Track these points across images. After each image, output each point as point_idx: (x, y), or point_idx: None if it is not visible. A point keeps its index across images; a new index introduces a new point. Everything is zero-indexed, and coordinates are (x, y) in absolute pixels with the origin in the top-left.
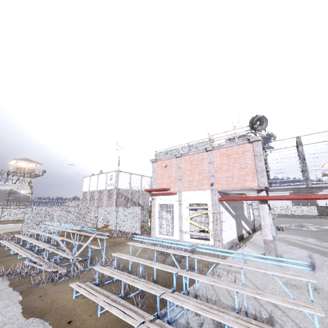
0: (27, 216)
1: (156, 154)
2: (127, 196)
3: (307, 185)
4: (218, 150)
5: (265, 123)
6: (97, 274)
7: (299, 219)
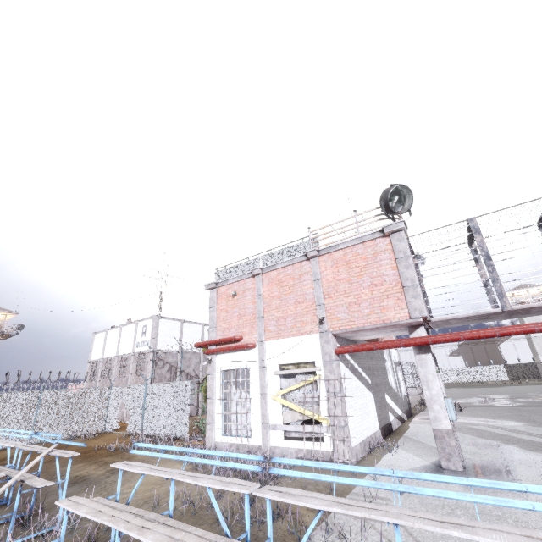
0: None
1: (216, 274)
2: (175, 364)
3: (502, 307)
4: (328, 255)
5: (408, 200)
6: None
7: (482, 388)
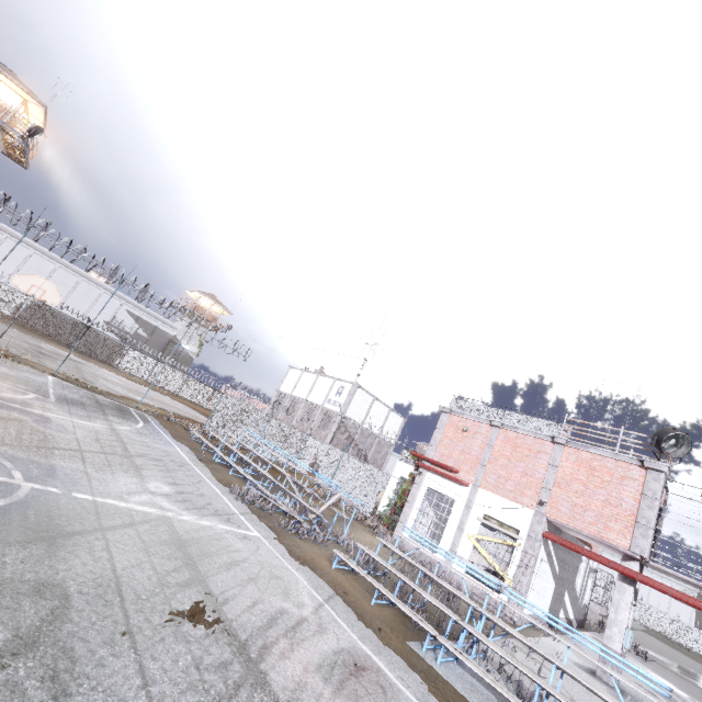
0: (220, 405)
1: (453, 400)
2: (353, 436)
3: None
4: (575, 450)
5: (685, 448)
6: (358, 554)
7: (699, 663)
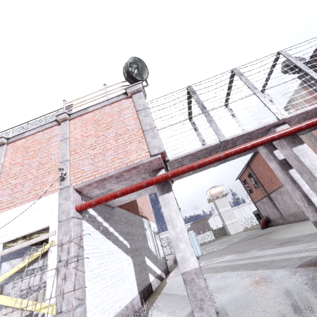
0: None
1: None
2: None
3: (220, 138)
4: (78, 118)
5: (145, 75)
6: None
7: (205, 245)
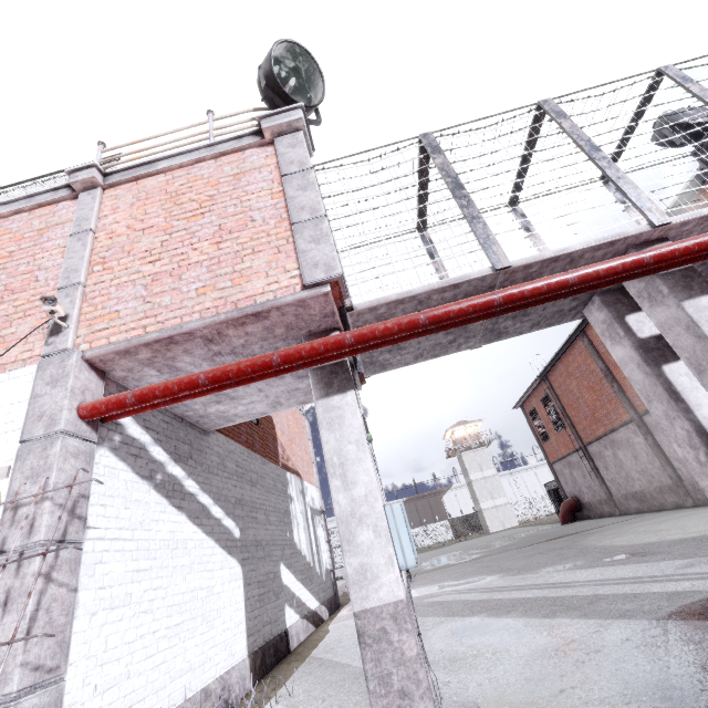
0: None
1: None
2: None
3: (494, 262)
4: (129, 185)
5: (317, 97)
6: None
7: (430, 551)
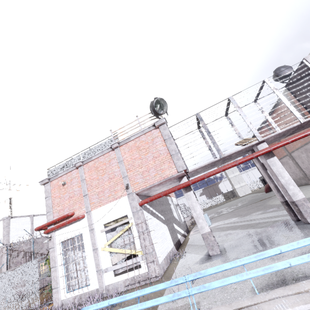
0: None
1: (48, 172)
2: (29, 250)
3: (220, 156)
4: (125, 145)
5: (165, 107)
6: None
7: (216, 207)
